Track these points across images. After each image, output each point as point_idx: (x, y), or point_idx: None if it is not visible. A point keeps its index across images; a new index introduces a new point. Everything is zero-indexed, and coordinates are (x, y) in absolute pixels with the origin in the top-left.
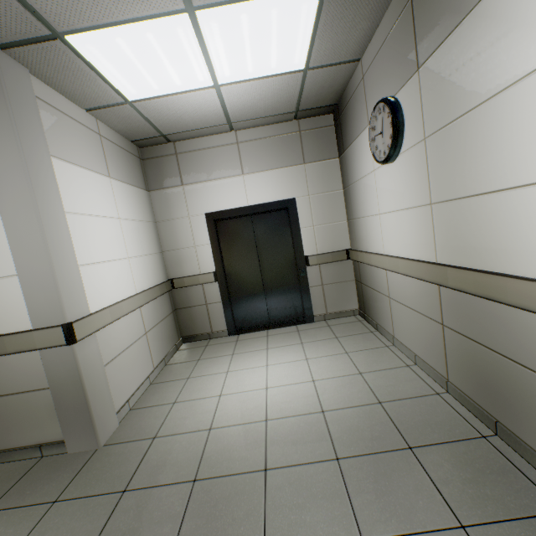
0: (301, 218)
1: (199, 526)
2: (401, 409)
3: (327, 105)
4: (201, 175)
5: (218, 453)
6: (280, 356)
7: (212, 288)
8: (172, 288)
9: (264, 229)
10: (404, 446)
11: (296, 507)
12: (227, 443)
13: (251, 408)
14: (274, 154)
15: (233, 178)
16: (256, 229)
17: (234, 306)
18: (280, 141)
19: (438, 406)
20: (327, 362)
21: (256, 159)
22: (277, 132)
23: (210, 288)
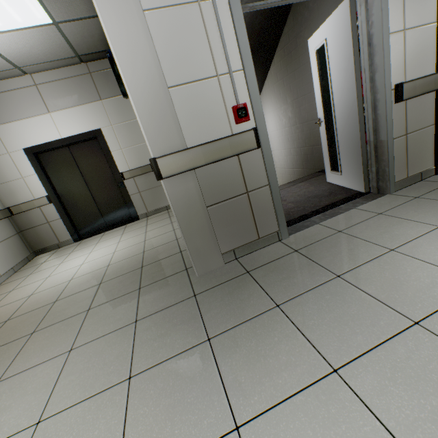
0: (110, 144)
1: (1, 336)
2: (152, 252)
3: (102, 50)
4: (9, 116)
5: (30, 304)
6: (103, 245)
7: (49, 209)
8: (11, 215)
9: (83, 156)
10: (140, 267)
11: (63, 309)
12: (39, 298)
13: (65, 277)
14: (73, 93)
15: (41, 116)
16: (76, 156)
17: (75, 220)
18: (75, 81)
19: (172, 245)
20: (130, 240)
21: (58, 98)
22: (70, 74)
23: (48, 209)
